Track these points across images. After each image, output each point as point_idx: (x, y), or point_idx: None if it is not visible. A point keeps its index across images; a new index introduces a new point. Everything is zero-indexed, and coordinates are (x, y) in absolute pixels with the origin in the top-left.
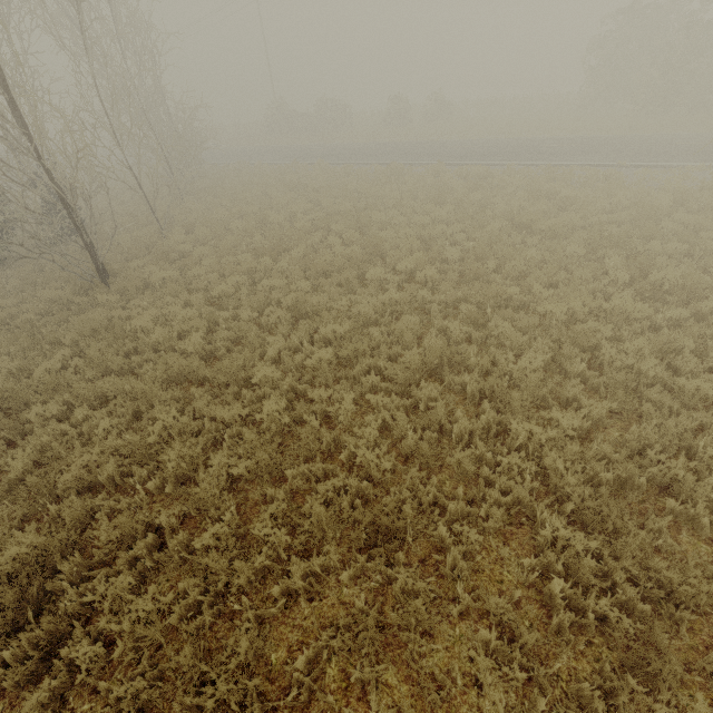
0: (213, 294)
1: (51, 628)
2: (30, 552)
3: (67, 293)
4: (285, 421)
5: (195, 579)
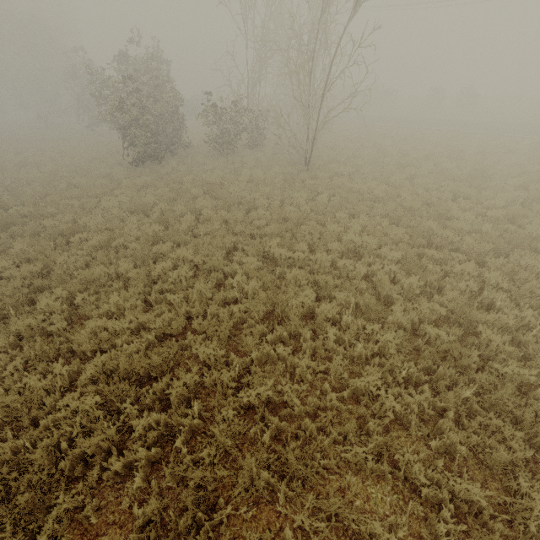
0: (391, 181)
1: (435, 278)
2: (403, 254)
3: (294, 170)
4: (496, 234)
5: (501, 273)
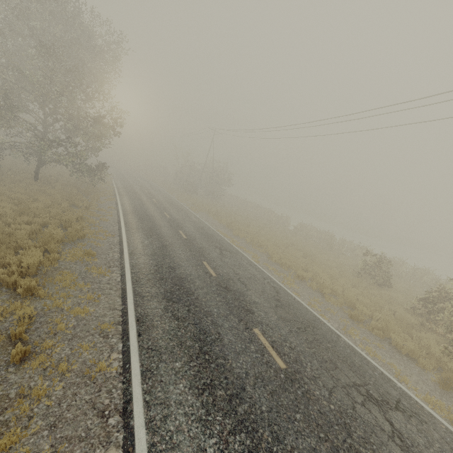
0: None
1: None
2: None
3: None
4: None
5: None
